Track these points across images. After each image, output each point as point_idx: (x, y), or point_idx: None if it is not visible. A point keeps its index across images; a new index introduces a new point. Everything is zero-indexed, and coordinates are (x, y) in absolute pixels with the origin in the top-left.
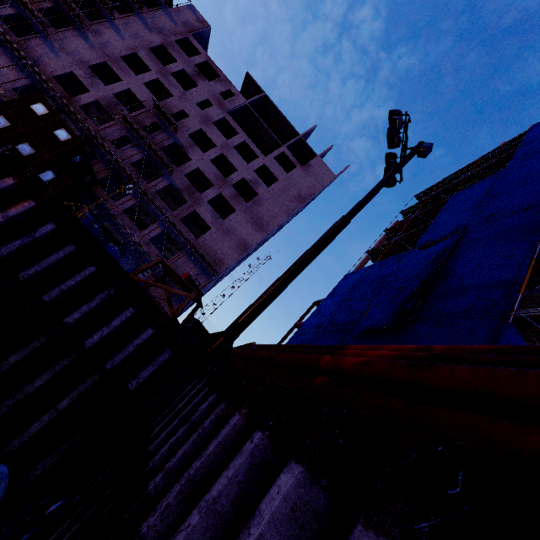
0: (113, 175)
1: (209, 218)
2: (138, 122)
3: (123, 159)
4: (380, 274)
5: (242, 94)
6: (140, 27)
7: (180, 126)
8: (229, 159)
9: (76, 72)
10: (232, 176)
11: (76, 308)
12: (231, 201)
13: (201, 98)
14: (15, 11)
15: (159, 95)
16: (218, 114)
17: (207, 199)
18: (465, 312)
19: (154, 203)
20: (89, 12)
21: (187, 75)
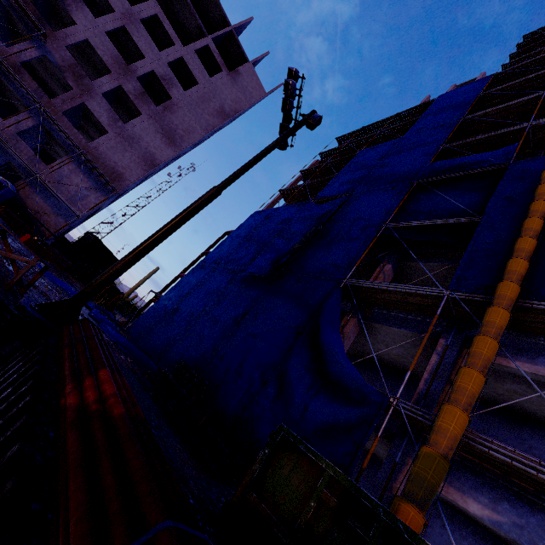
0: None
1: (105, 118)
2: None
3: None
4: (280, 220)
5: None
6: None
7: None
8: (134, 38)
9: None
10: (137, 65)
11: None
12: (136, 100)
13: None
14: None
15: None
16: None
17: (102, 91)
18: (319, 274)
19: (20, 82)
20: None
21: None
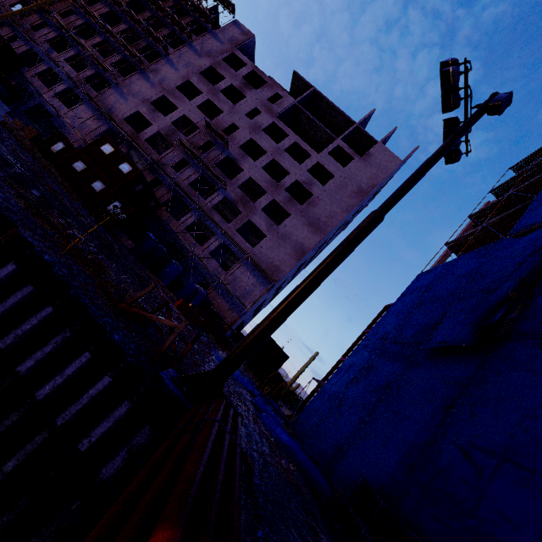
0: (175, 197)
1: (264, 226)
2: (194, 144)
3: (182, 180)
4: (460, 272)
5: (291, 95)
6: (191, 55)
7: (231, 139)
8: (281, 163)
9: (141, 110)
10: (284, 180)
11: (31, 354)
12: (285, 205)
13: (249, 108)
14: (94, 71)
15: (212, 115)
16: (267, 120)
17: (261, 207)
18: None
19: (211, 218)
20: (150, 55)
21: (236, 89)
